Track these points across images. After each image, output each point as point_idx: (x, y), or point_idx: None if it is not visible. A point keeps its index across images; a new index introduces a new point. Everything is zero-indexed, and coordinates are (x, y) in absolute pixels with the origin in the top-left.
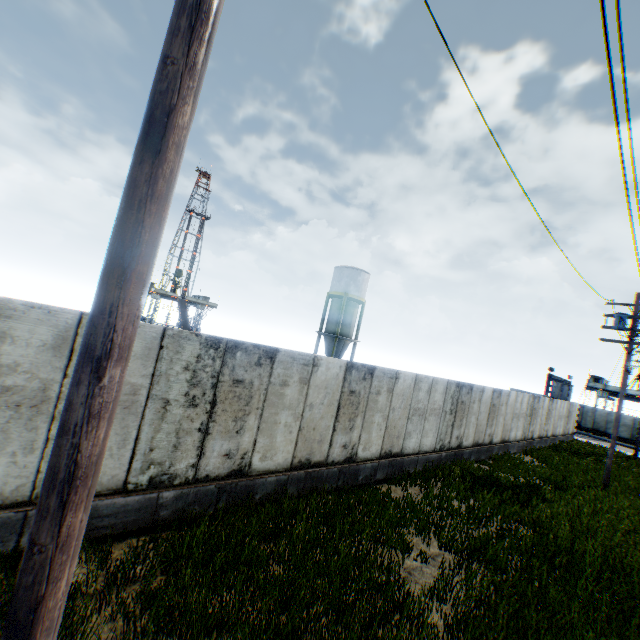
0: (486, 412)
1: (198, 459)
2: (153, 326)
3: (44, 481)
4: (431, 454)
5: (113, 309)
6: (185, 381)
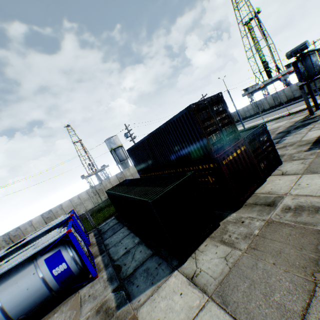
0: (117, 182)
1: None
2: None
3: None
4: (94, 208)
5: None
6: (5, 242)
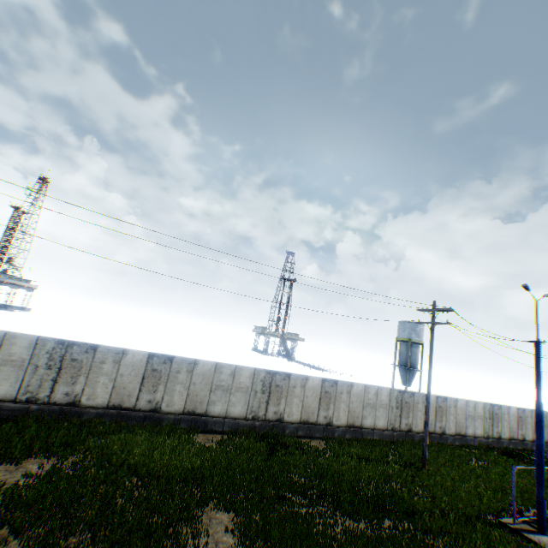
0: (514, 420)
1: (399, 424)
2: (388, 388)
3: (426, 412)
4: (481, 438)
5: (429, 398)
6: (395, 402)
